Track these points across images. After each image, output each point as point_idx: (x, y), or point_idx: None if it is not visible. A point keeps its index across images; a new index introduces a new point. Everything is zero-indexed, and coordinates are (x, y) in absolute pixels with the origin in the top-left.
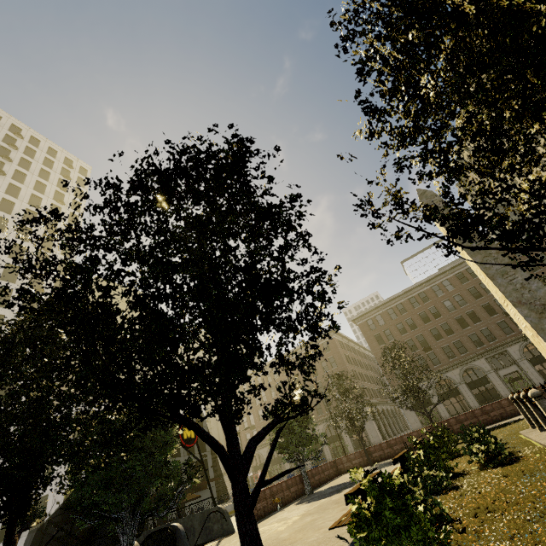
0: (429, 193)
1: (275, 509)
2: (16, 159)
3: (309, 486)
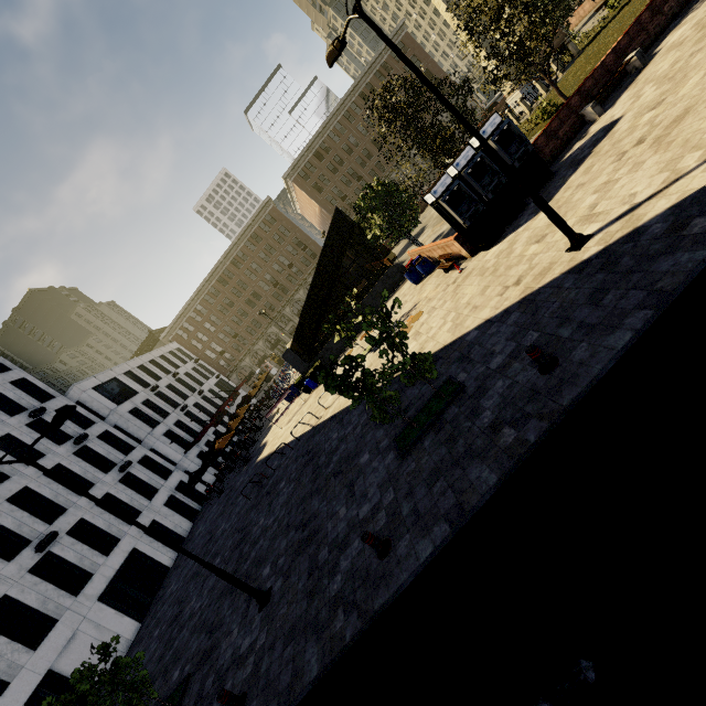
0: None
1: None
2: None
3: None
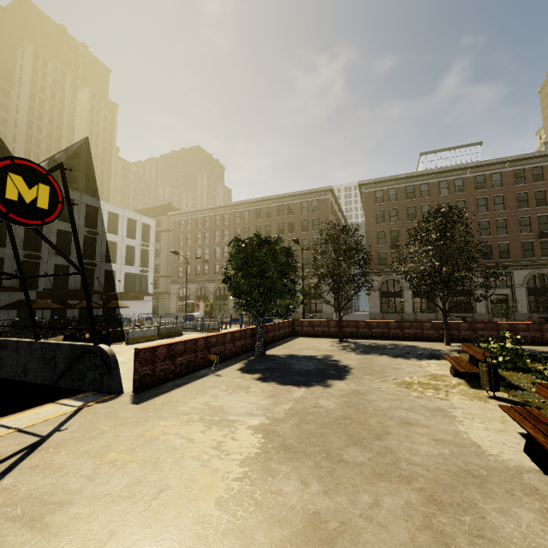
0: None
1: (207, 366)
2: None
3: (262, 346)
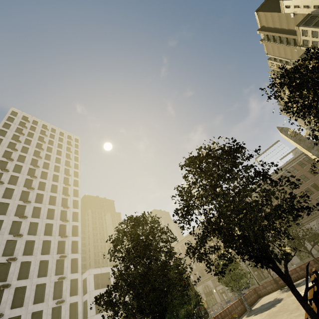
0: (285, 128)
1: None
2: (47, 141)
3: (248, 306)
